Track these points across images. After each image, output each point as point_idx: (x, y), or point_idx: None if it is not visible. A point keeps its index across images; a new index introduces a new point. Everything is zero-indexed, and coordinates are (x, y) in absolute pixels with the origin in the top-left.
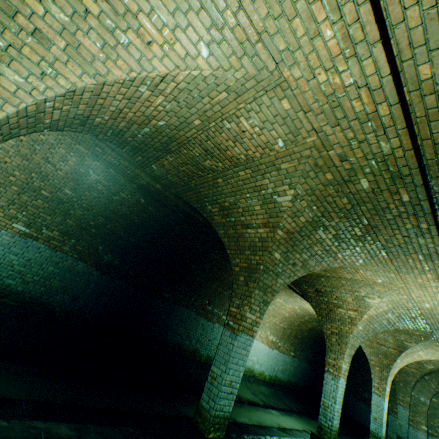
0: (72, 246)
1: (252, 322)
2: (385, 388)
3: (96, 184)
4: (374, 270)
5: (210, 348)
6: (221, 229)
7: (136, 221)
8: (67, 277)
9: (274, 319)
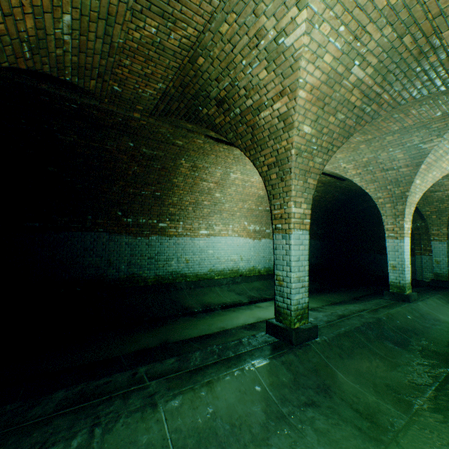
0: None
1: None
2: (403, 226)
3: None
4: None
5: (156, 266)
6: None
7: None
8: None
9: (246, 204)
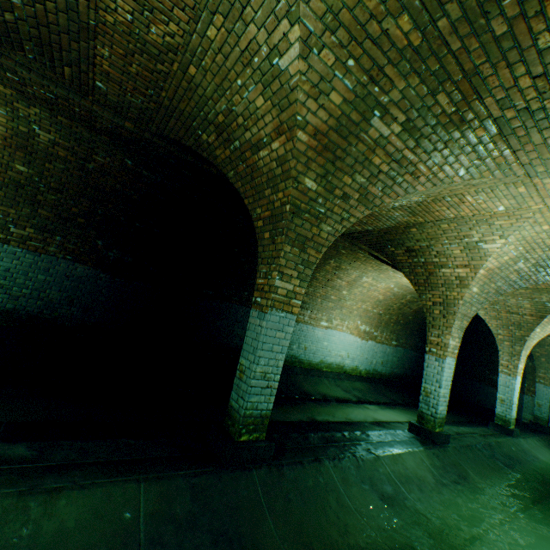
0: (59, 246)
1: (288, 293)
2: (518, 365)
3: (54, 150)
4: (489, 189)
5: None
6: (230, 169)
7: (136, 198)
8: (67, 285)
9: (364, 305)
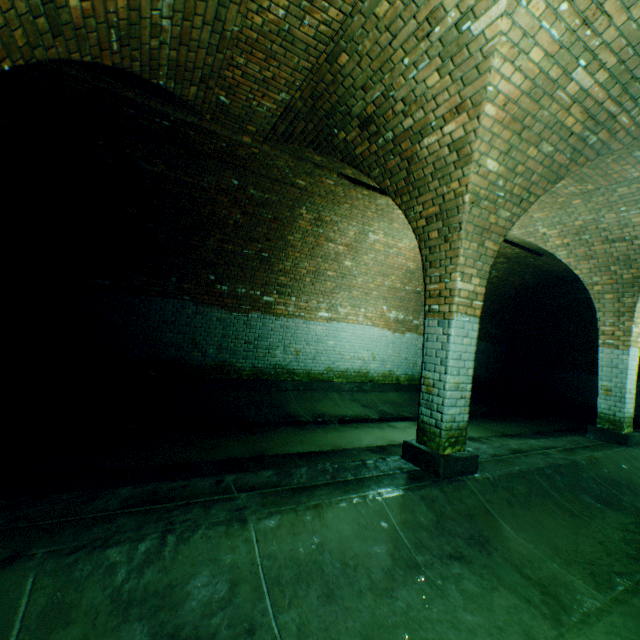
0: None
1: None
2: (631, 329)
3: None
4: None
5: (255, 355)
6: None
7: None
8: None
9: (388, 281)
